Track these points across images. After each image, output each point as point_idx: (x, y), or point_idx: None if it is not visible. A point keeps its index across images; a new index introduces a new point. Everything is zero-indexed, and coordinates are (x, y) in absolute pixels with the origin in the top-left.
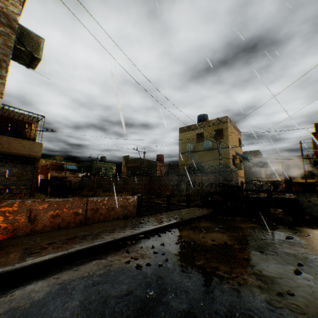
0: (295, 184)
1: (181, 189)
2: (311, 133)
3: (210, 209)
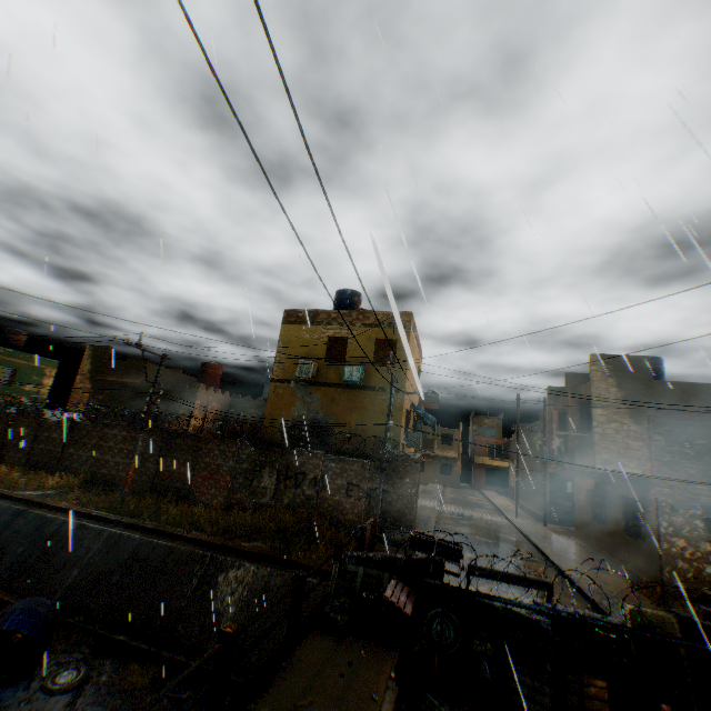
0: (479, 467)
1: (260, 487)
2: (549, 388)
3: (375, 651)
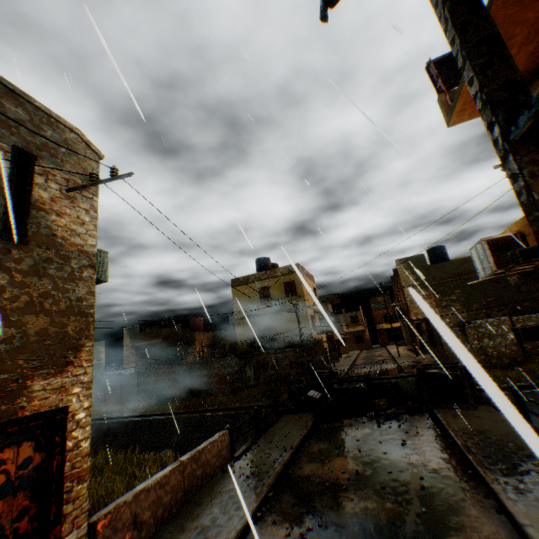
0: (382, 331)
1: (247, 377)
2: (391, 277)
3: (308, 414)
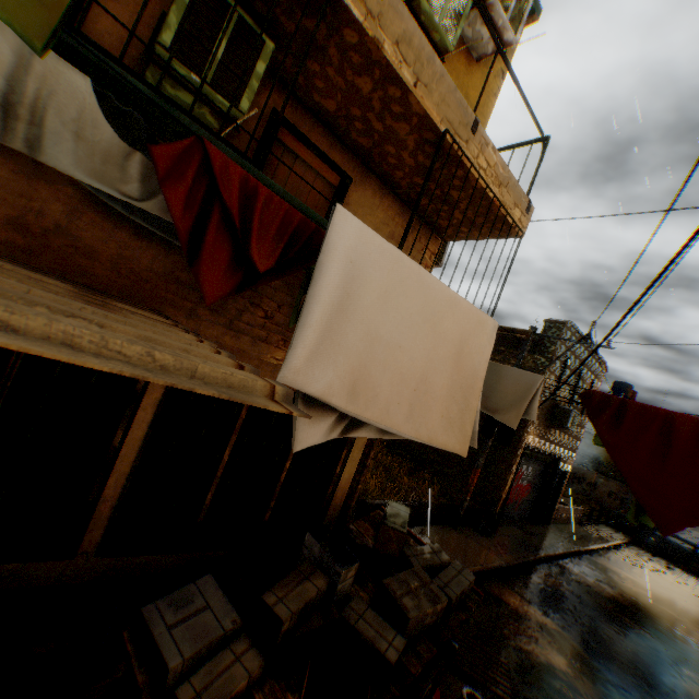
0: None
1: None
2: None
3: (623, 534)
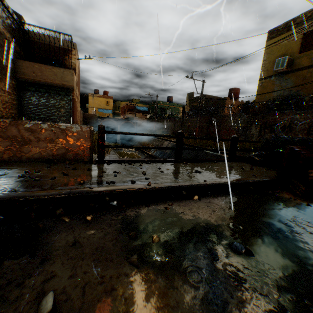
0: None
1: (250, 134)
2: None
3: (273, 171)
